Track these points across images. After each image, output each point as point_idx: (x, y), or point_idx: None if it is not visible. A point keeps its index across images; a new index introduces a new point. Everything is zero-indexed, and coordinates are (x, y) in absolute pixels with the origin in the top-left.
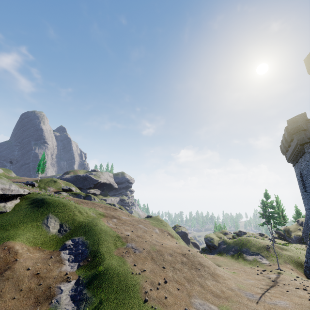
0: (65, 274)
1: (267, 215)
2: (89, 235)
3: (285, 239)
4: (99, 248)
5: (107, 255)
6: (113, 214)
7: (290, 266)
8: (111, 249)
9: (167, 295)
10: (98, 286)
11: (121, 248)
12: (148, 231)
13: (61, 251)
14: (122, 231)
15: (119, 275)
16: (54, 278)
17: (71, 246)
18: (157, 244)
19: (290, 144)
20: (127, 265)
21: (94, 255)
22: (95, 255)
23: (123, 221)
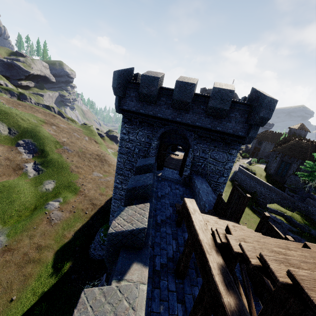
0: (26, 159)
1: None
2: (36, 139)
3: None
4: (45, 148)
5: (50, 152)
6: (52, 122)
7: None
8: (53, 149)
9: (82, 171)
10: (47, 166)
11: (60, 149)
12: (80, 138)
13: (17, 147)
14: (60, 138)
15: (59, 162)
16: (19, 161)
17: (24, 145)
18: (84, 148)
19: None
20: (63, 158)
21: (42, 151)
22: (42, 152)
23: (61, 129)
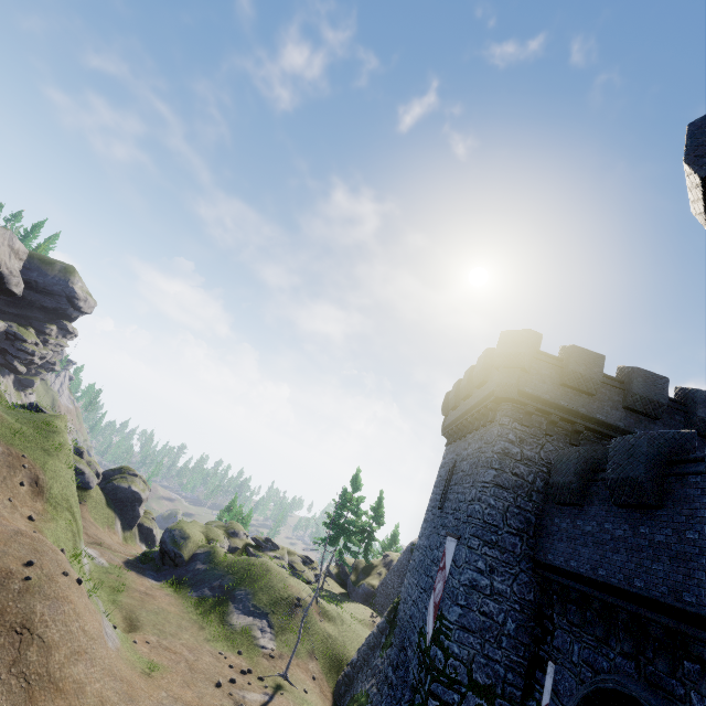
0: None
1: (341, 525)
2: None
3: (346, 583)
4: None
5: None
6: None
7: (316, 667)
8: None
9: None
10: None
11: None
12: None
13: None
14: None
15: None
16: None
17: None
18: None
19: (472, 394)
20: None
21: None
22: None
23: None
